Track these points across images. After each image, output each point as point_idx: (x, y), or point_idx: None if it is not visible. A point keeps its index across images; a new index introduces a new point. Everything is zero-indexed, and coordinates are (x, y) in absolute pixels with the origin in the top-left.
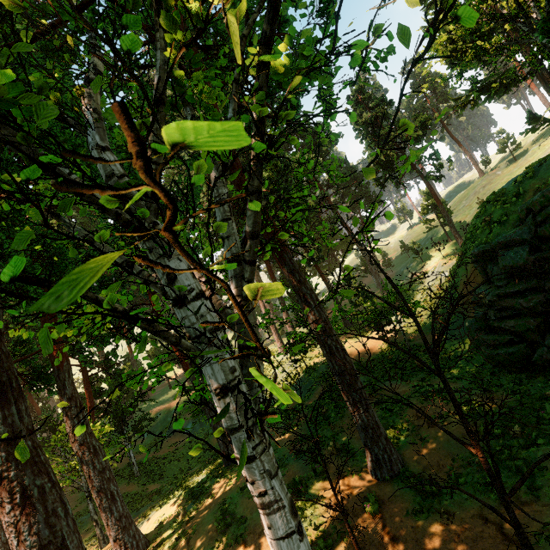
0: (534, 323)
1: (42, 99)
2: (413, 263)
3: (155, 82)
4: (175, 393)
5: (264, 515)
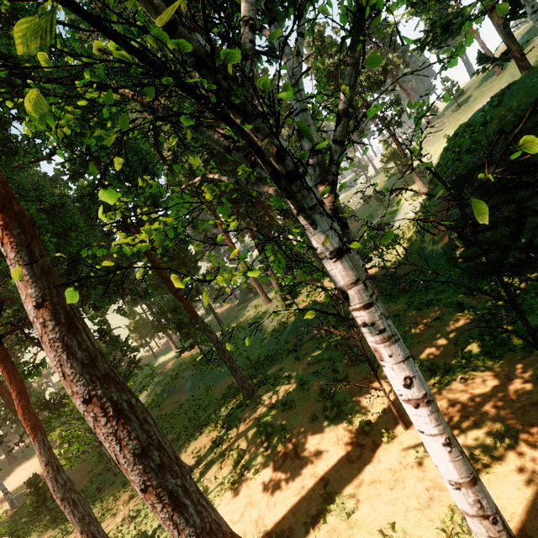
0: (508, 230)
1: None
2: (377, 211)
3: None
4: (163, 360)
5: (385, 347)
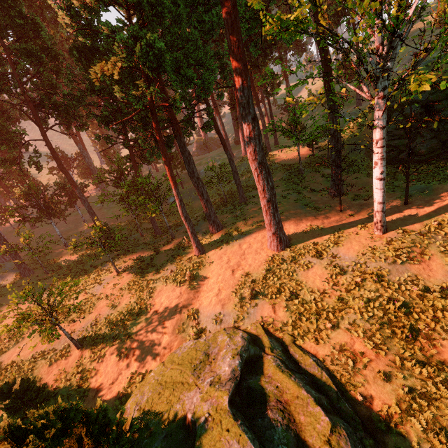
0: (406, 142)
1: (376, 0)
2: (317, 109)
3: (413, 8)
4: None
5: (381, 161)
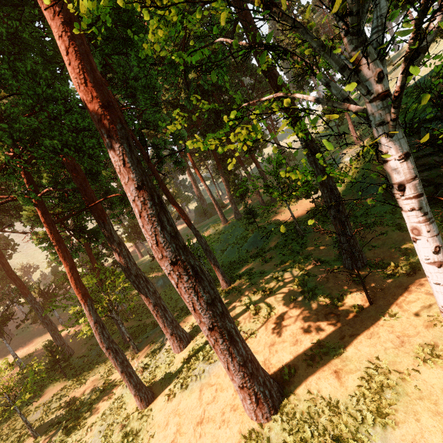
0: (442, 171)
1: None
2: None
3: None
4: None
5: (425, 225)
